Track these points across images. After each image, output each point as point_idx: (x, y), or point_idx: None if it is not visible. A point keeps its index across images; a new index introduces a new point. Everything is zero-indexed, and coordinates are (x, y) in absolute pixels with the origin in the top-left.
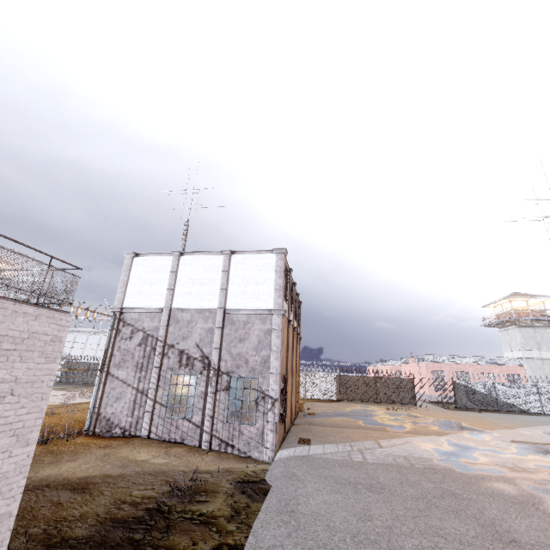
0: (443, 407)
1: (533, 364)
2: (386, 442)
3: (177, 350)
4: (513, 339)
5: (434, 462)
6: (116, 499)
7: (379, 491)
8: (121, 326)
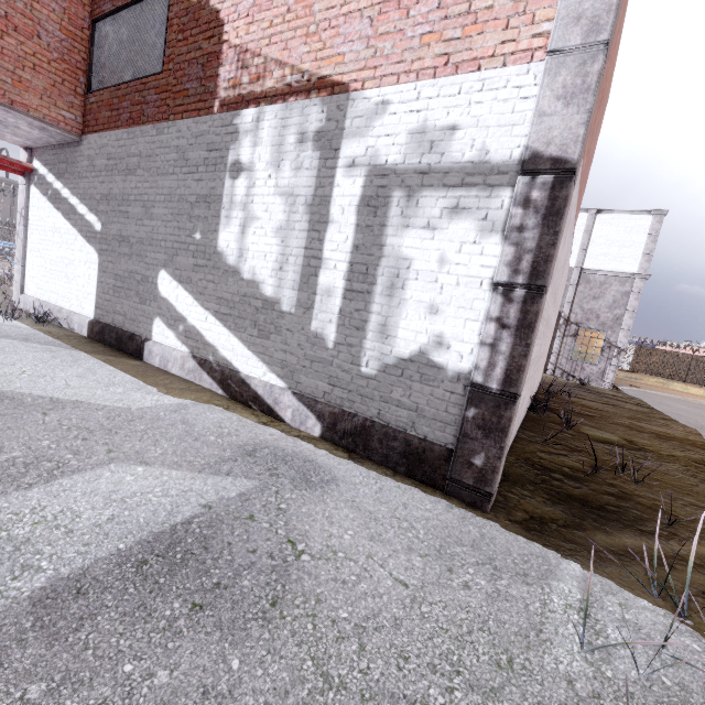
0: None
1: None
2: None
3: None
4: None
5: None
6: (549, 379)
7: None
8: None
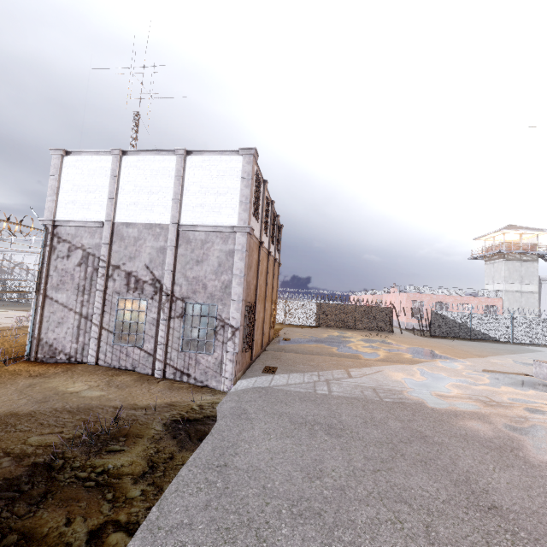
0: (418, 335)
1: (511, 297)
2: (356, 371)
3: (123, 271)
4: (498, 273)
5: (404, 395)
6: None
7: (338, 433)
8: (56, 242)
